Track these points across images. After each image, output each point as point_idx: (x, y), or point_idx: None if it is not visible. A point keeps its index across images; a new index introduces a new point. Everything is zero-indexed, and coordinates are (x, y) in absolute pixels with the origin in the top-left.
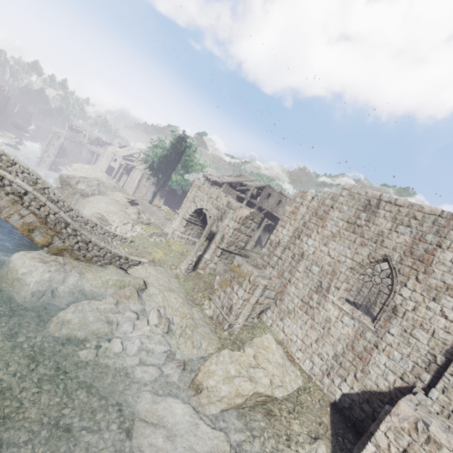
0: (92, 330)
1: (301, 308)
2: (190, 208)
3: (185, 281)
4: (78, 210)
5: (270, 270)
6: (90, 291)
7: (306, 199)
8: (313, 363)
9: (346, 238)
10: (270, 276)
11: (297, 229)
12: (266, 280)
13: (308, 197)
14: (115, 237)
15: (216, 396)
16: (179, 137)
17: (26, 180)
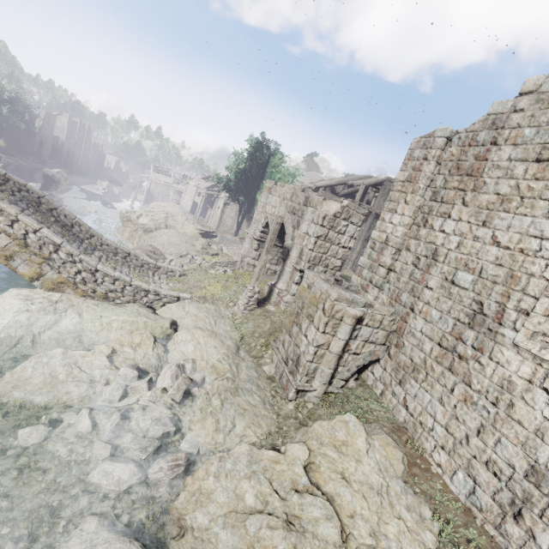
0: (58, 395)
1: (438, 360)
2: (260, 222)
3: (243, 322)
4: (101, 236)
5: (375, 293)
6: (87, 339)
7: (433, 147)
8: (474, 481)
9: (538, 195)
10: (370, 301)
11: (421, 209)
12: (359, 308)
13: (437, 140)
14: (158, 270)
15: None
16: (256, 142)
17: (26, 201)
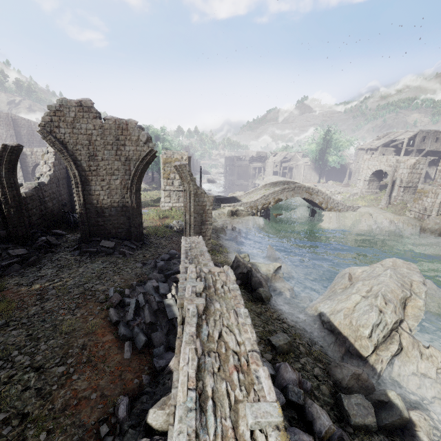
0: (365, 227)
1: None
2: (367, 173)
3: (388, 209)
4: None
5: None
6: (351, 219)
7: None
8: None
9: None
10: None
11: None
12: None
13: None
14: None
15: (433, 230)
16: (327, 132)
17: None
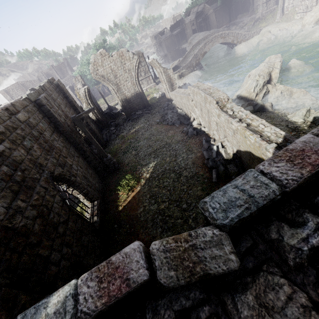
0: (266, 43)
1: None
2: None
3: (282, 20)
4: None
5: None
6: (256, 42)
7: None
8: None
9: None
10: None
11: None
12: None
13: None
14: None
15: (310, 22)
16: None
17: None
